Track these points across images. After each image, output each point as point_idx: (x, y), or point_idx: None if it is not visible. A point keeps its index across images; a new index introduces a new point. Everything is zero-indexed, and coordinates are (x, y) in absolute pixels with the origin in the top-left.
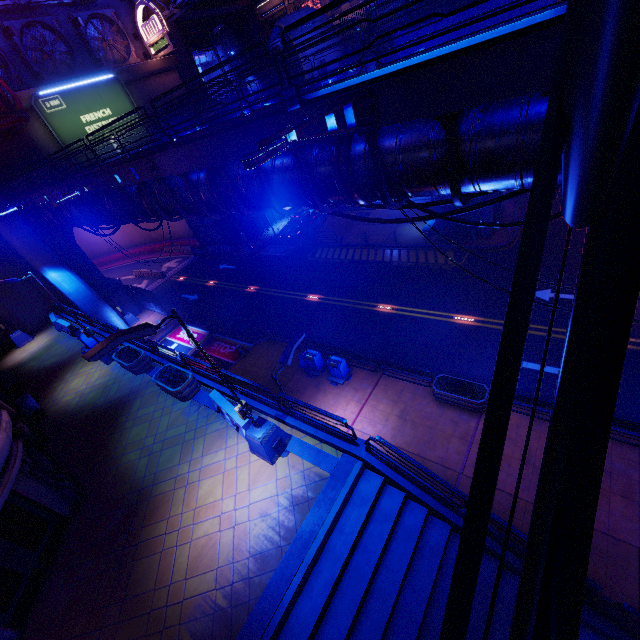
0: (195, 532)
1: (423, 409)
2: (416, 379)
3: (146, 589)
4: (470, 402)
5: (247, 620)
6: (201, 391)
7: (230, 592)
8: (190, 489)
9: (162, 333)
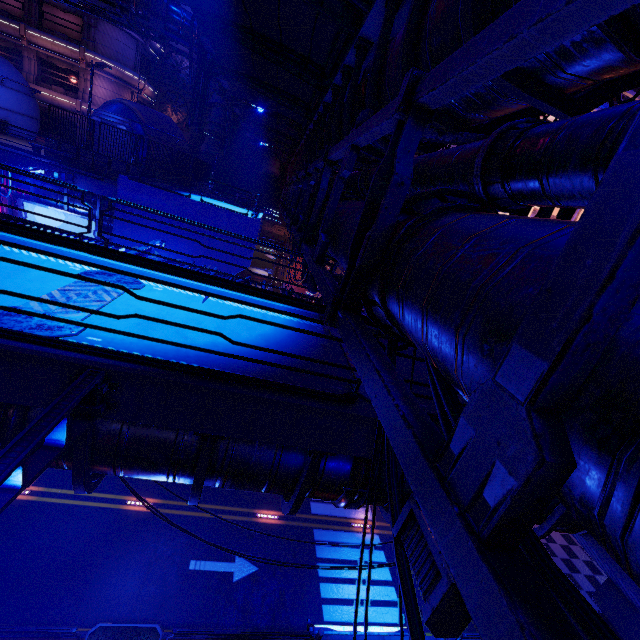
0: None
1: None
2: None
3: None
4: None
5: None
6: None
7: None
8: None
9: None
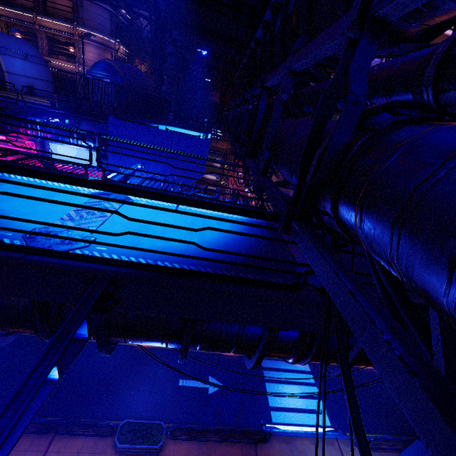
0: None
1: None
2: (97, 432)
3: None
4: (150, 448)
5: None
6: None
7: None
8: None
9: None
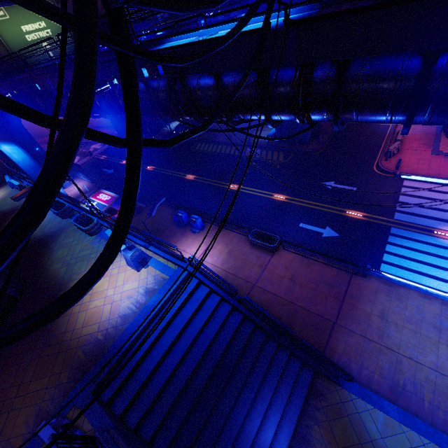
0: (90, 305)
1: (242, 249)
2: (241, 231)
3: (60, 332)
4: (267, 246)
5: (112, 345)
6: (103, 230)
7: (105, 333)
8: None
9: (87, 194)
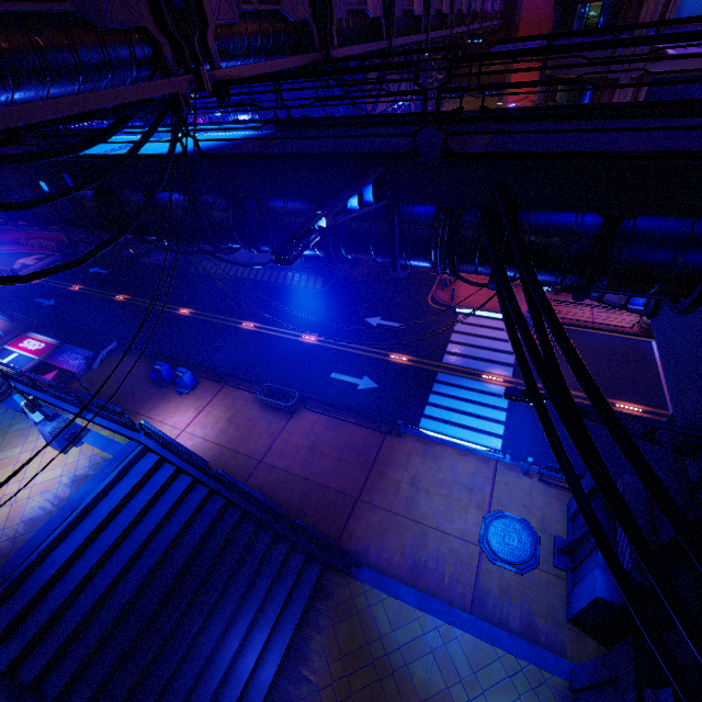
0: None
1: (249, 413)
2: (250, 388)
3: None
4: (282, 405)
5: (4, 564)
6: (13, 396)
7: None
8: None
9: None
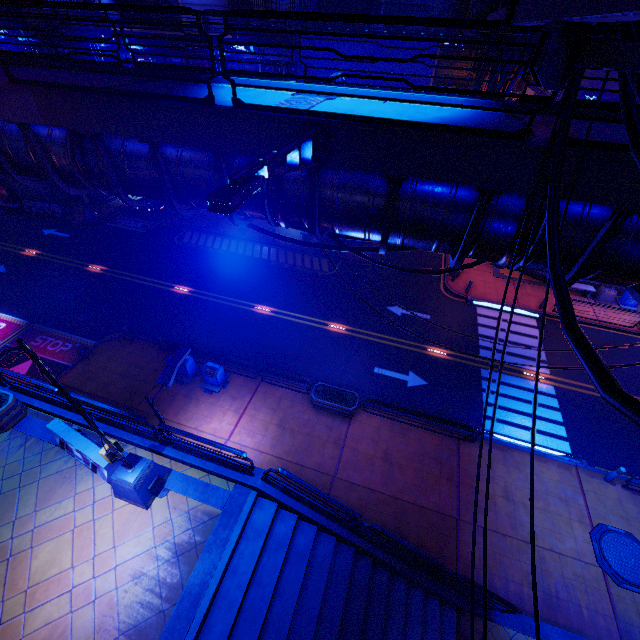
0: (29, 624)
1: (301, 416)
2: (295, 387)
3: None
4: (344, 409)
5: None
6: (28, 417)
7: None
8: (16, 563)
9: None
